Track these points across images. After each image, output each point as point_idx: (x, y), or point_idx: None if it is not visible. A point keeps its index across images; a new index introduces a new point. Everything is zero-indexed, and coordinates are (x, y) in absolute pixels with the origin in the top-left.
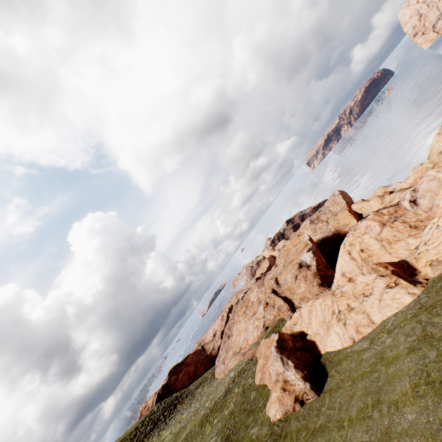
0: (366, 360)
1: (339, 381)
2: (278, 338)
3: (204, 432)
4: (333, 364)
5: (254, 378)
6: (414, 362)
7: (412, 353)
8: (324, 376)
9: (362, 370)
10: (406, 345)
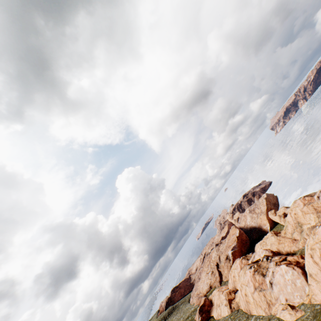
0: None
1: None
2: (201, 304)
3: None
4: None
5: (195, 316)
6: None
7: None
8: None
9: None
10: None
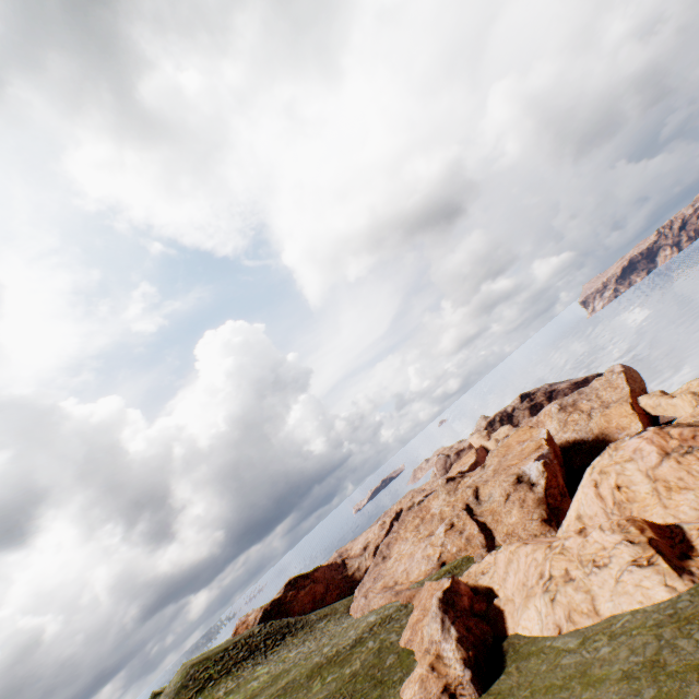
0: (562, 668)
1: (514, 685)
2: (448, 587)
3: (311, 688)
4: (518, 656)
5: (400, 636)
6: (620, 696)
7: (624, 682)
8: (498, 669)
9: (551, 681)
10: (623, 666)
